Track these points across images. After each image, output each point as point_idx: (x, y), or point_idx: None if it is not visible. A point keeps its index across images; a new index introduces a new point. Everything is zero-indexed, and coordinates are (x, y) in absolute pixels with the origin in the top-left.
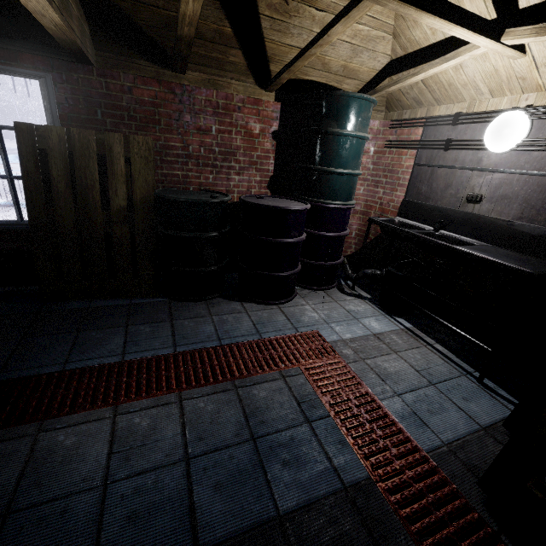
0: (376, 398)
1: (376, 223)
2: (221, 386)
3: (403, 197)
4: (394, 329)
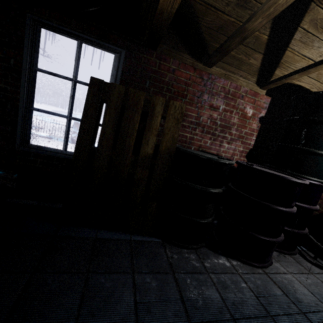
0: None
1: None
2: None
3: None
4: None
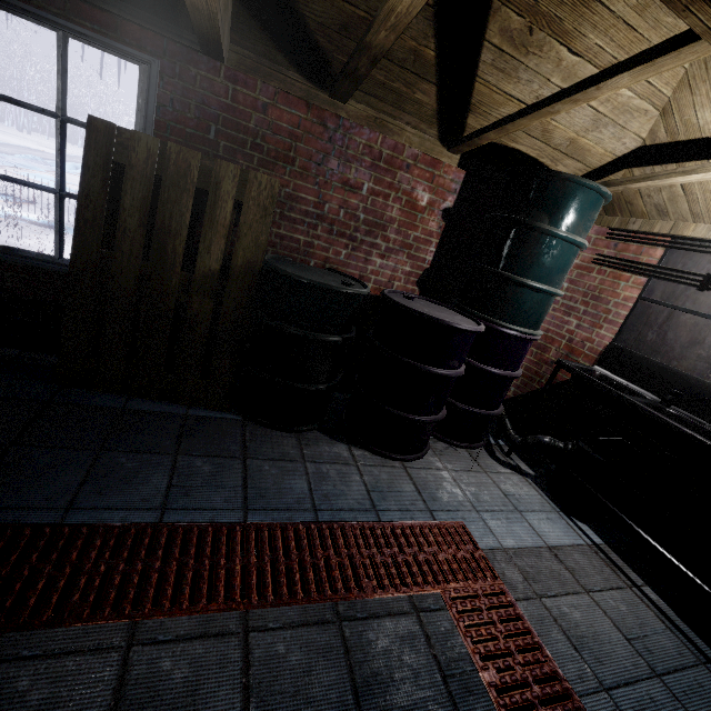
0: (572, 691)
1: (571, 370)
2: (315, 609)
3: (610, 339)
4: (578, 543)
